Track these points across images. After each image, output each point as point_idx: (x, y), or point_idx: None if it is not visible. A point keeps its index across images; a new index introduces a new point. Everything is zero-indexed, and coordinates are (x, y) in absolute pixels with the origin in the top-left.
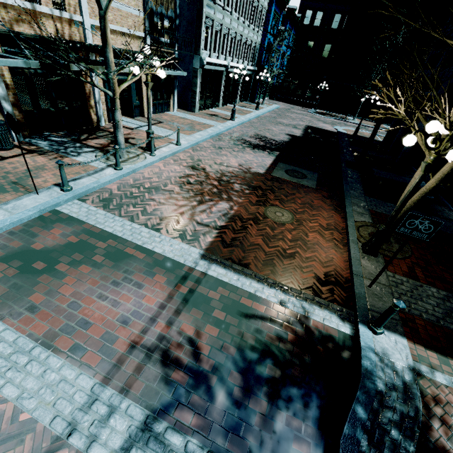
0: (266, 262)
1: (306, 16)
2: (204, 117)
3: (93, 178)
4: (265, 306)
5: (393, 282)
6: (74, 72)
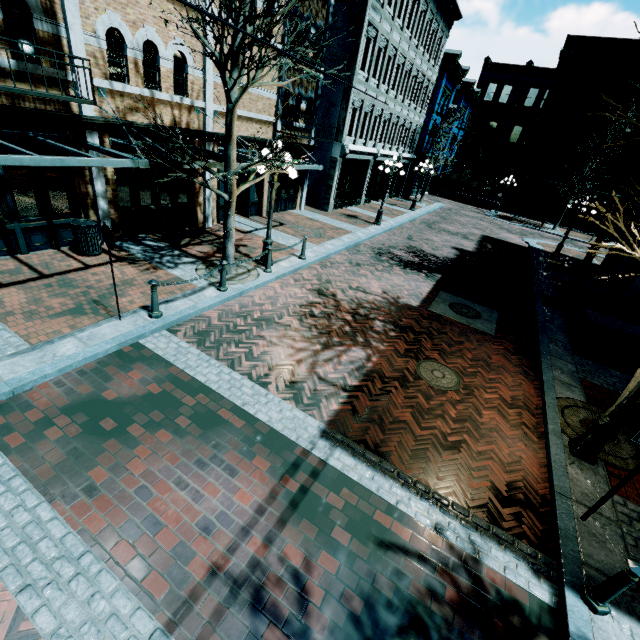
0: (416, 453)
1: (488, 91)
2: (340, 219)
3: (190, 301)
4: (412, 530)
5: (625, 516)
6: None
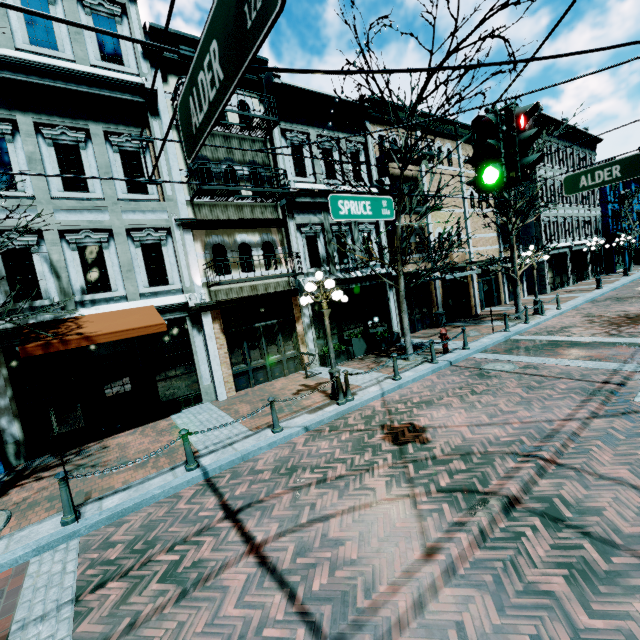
0: None
1: None
2: (562, 294)
3: (516, 327)
4: None
5: None
6: (463, 281)
